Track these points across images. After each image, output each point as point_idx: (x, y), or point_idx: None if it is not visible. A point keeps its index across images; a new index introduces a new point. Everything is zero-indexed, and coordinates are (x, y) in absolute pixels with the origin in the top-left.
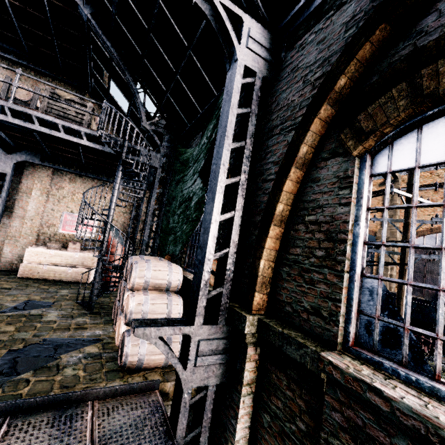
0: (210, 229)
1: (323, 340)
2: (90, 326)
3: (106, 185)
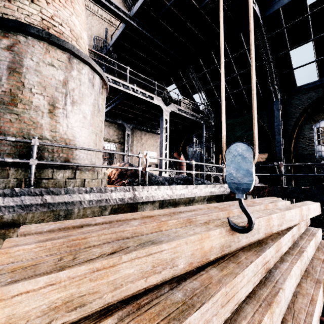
0: (281, 141)
1: (312, 158)
2: None
3: (157, 136)
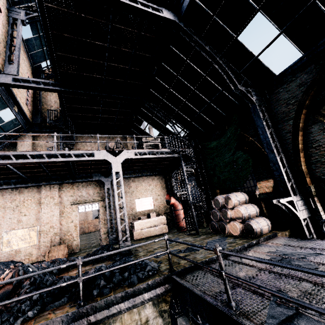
0: (278, 162)
1: None
2: (212, 236)
3: (149, 178)
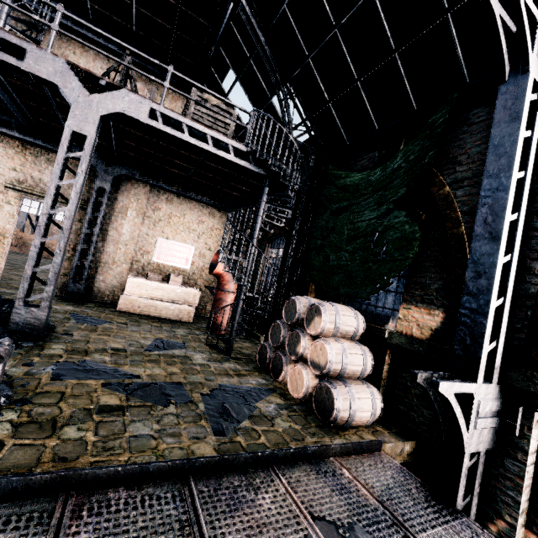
0: (495, 273)
1: None
2: (246, 373)
3: (204, 209)
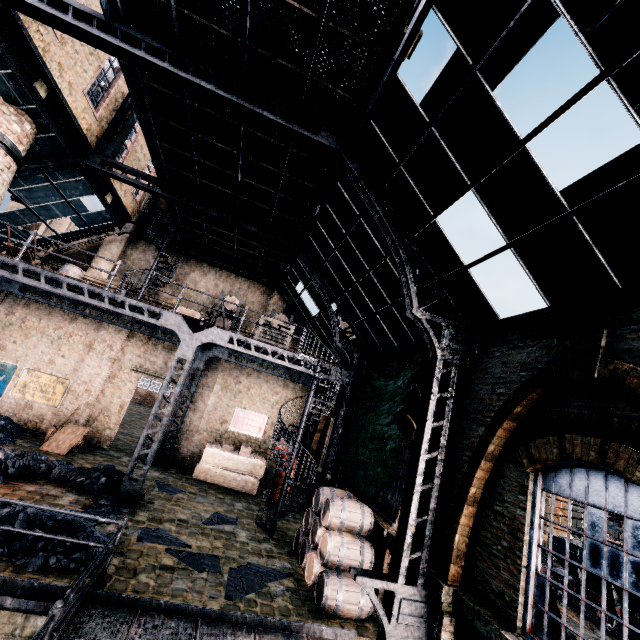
0: (413, 498)
1: (506, 622)
2: (277, 555)
3: (279, 381)
